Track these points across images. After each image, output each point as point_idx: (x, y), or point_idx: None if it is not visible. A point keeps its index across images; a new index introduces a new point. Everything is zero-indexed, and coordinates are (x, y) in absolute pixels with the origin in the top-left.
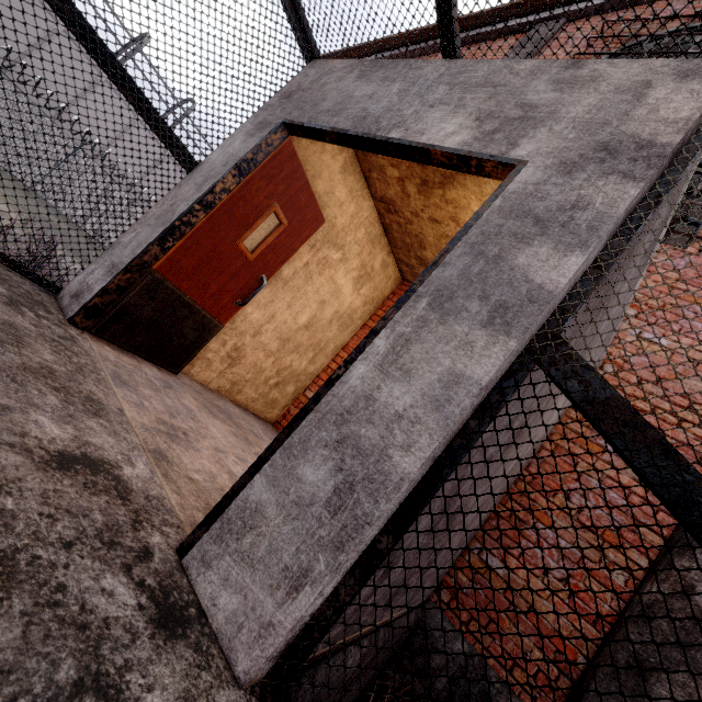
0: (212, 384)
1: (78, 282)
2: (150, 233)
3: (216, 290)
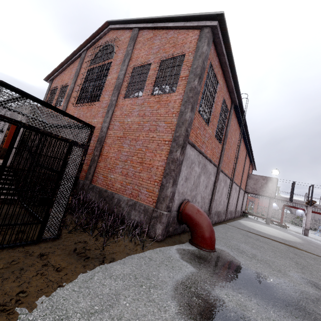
0: None
1: None
2: (0, 143)
3: None
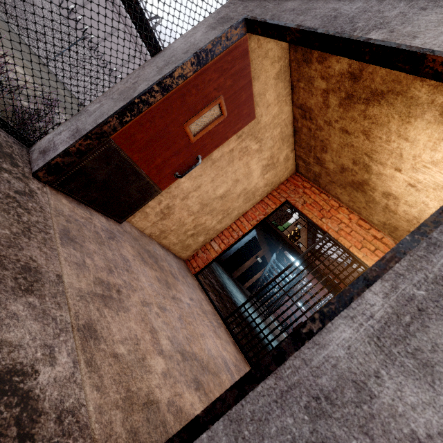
0: (146, 230)
1: (47, 140)
2: (112, 105)
3: (161, 162)
